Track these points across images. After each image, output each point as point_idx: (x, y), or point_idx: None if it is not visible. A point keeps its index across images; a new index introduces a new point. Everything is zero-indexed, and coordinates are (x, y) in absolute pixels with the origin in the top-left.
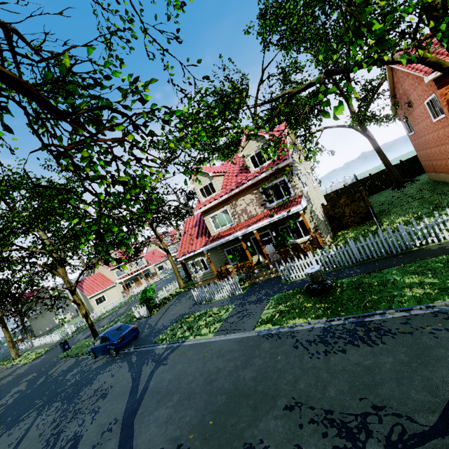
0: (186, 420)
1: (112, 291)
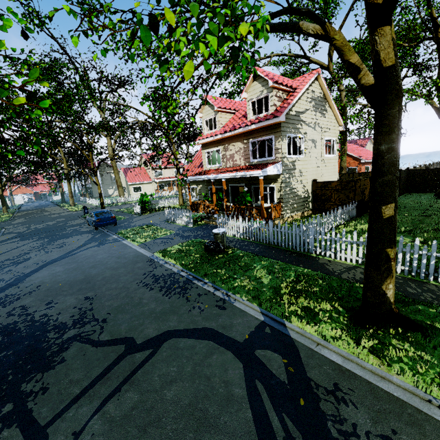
0: (58, 278)
1: (148, 186)
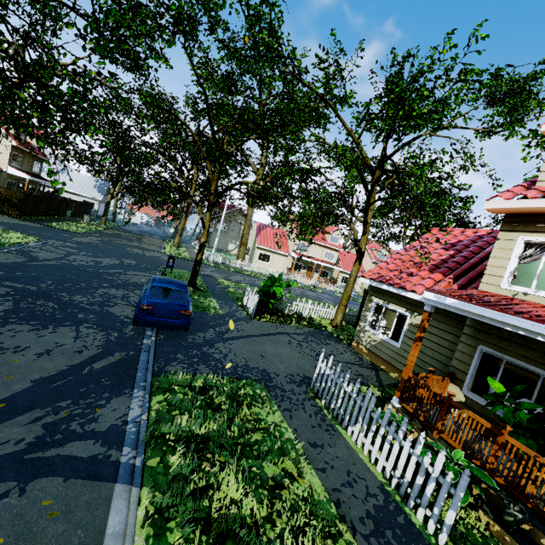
0: None
1: (280, 259)
